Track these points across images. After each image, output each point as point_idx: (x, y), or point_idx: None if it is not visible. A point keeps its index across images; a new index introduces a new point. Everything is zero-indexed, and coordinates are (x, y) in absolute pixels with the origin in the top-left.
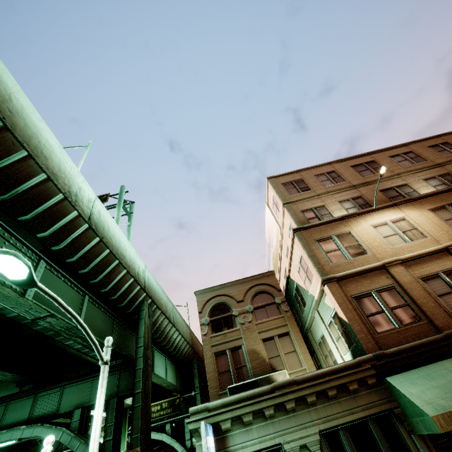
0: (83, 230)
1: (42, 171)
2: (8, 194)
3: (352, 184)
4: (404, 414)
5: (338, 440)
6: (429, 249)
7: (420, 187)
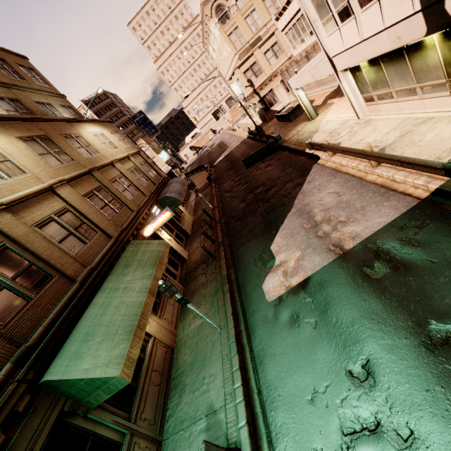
0: None
1: None
2: None
3: None
4: (76, 401)
5: None
6: (35, 188)
7: None
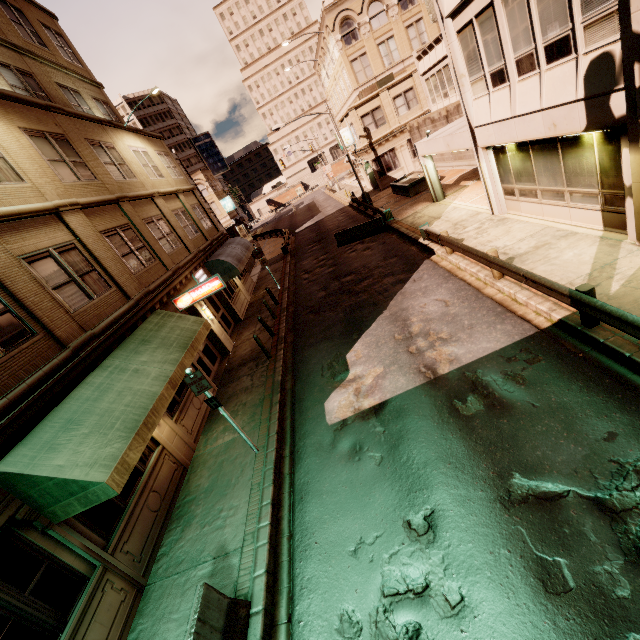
0: None
1: None
2: None
3: None
4: (35, 508)
5: None
6: (33, 206)
7: None
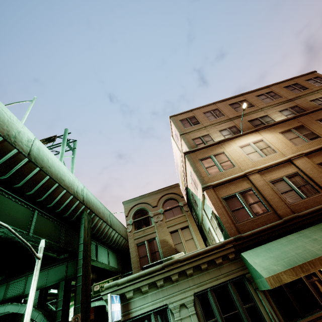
0: (24, 163)
1: None
2: None
3: (229, 117)
4: (252, 277)
5: (207, 298)
6: (277, 161)
7: (276, 117)
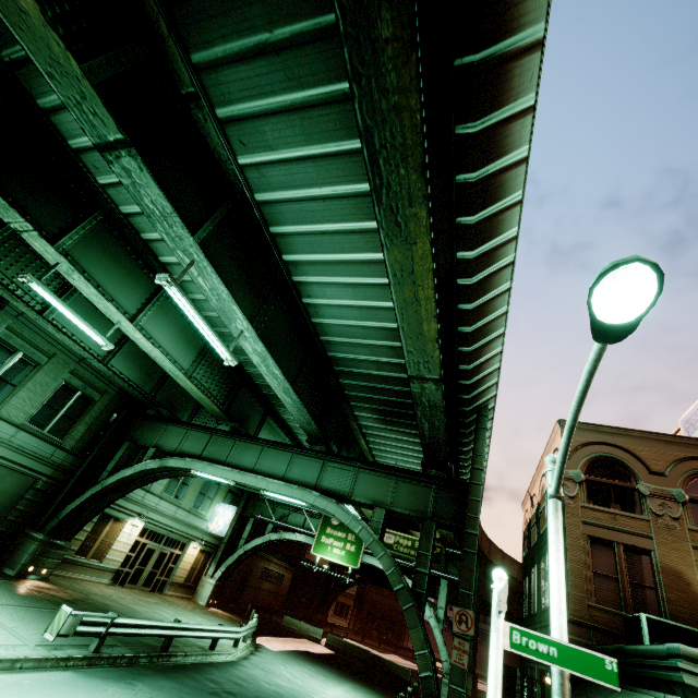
0: (504, 264)
1: (527, 142)
2: (477, 173)
3: None
4: None
5: None
6: None
7: None
